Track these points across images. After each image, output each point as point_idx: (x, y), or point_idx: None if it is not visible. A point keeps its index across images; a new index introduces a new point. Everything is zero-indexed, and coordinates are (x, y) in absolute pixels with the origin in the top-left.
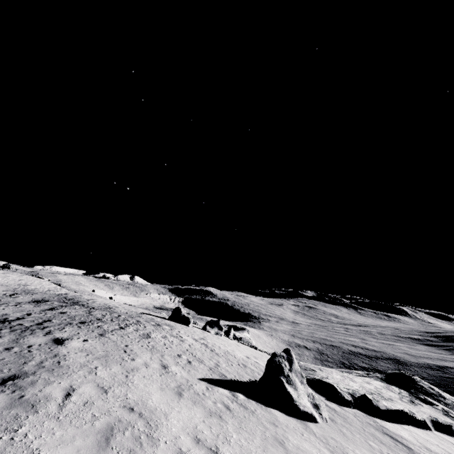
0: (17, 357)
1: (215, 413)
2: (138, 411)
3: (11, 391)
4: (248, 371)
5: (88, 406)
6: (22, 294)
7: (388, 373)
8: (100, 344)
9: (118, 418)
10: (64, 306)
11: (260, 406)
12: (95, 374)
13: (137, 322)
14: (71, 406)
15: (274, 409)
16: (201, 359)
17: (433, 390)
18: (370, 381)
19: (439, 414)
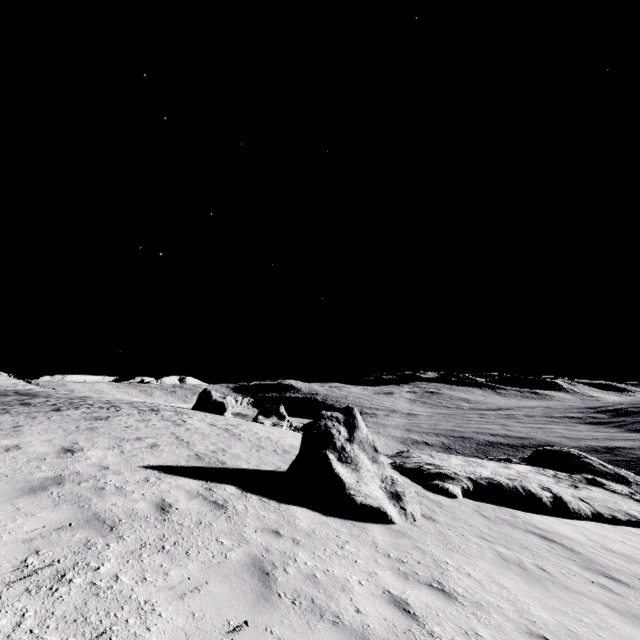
0: None
1: (102, 521)
2: None
3: None
4: (288, 458)
5: None
6: None
7: (537, 452)
8: None
9: None
10: None
11: (266, 504)
12: None
13: (110, 407)
14: None
15: (298, 507)
16: (190, 443)
17: (605, 467)
18: (510, 465)
19: (617, 499)
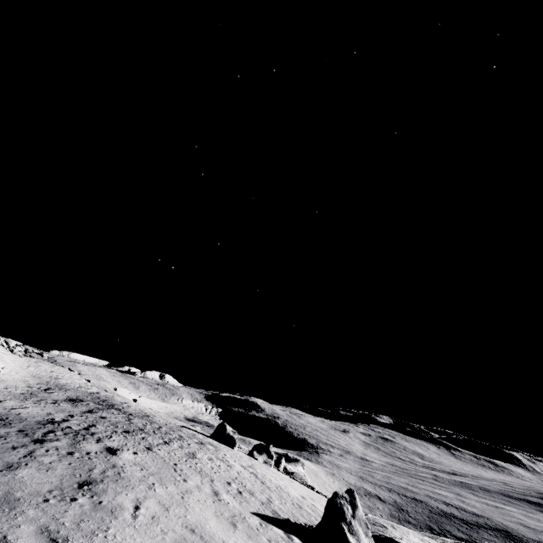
0: (81, 463)
1: None
2: (199, 533)
3: (90, 495)
4: (304, 513)
5: (156, 521)
6: (56, 389)
7: None
8: (150, 459)
9: (183, 537)
10: (101, 409)
11: None
12: (154, 491)
13: (180, 437)
14: (142, 518)
15: None
16: (251, 490)
17: None
18: None
19: None
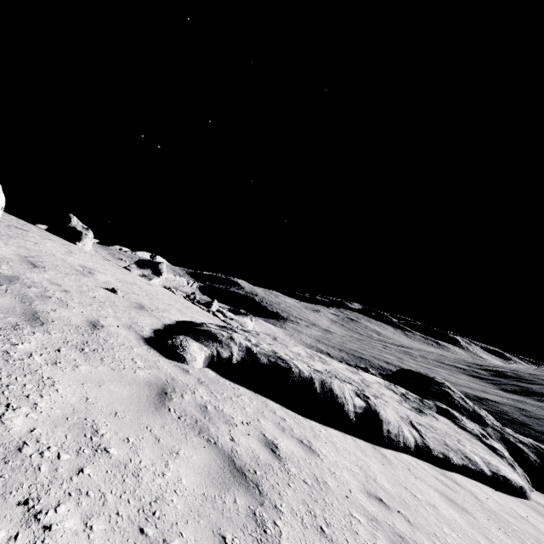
0: None
1: None
2: None
3: None
4: None
5: None
6: None
7: (401, 371)
8: None
9: None
10: None
11: None
12: None
13: None
14: None
15: None
16: None
17: (465, 402)
18: (360, 372)
19: (464, 437)
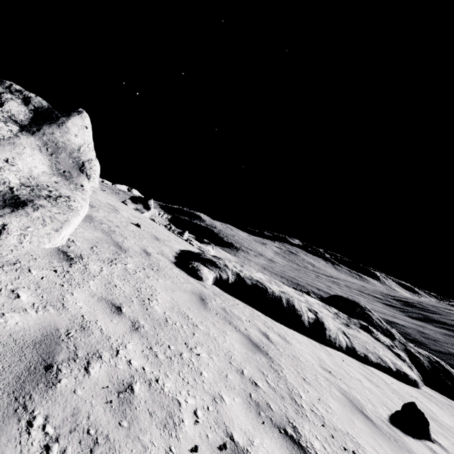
0: None
1: None
2: None
3: None
4: None
5: None
6: None
7: (333, 296)
8: None
9: None
10: None
11: None
12: None
13: None
14: None
15: None
16: None
17: (380, 322)
18: (304, 295)
19: (378, 345)
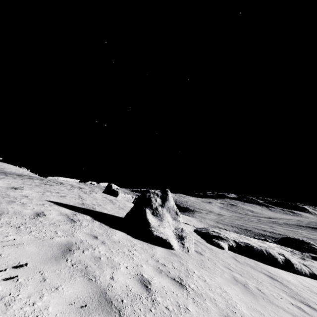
0: None
1: None
2: None
3: None
4: None
5: None
6: None
7: (283, 238)
8: None
9: None
10: None
11: (102, 226)
12: None
13: (59, 183)
14: None
15: (120, 231)
16: (84, 199)
17: None
18: (265, 242)
19: None
